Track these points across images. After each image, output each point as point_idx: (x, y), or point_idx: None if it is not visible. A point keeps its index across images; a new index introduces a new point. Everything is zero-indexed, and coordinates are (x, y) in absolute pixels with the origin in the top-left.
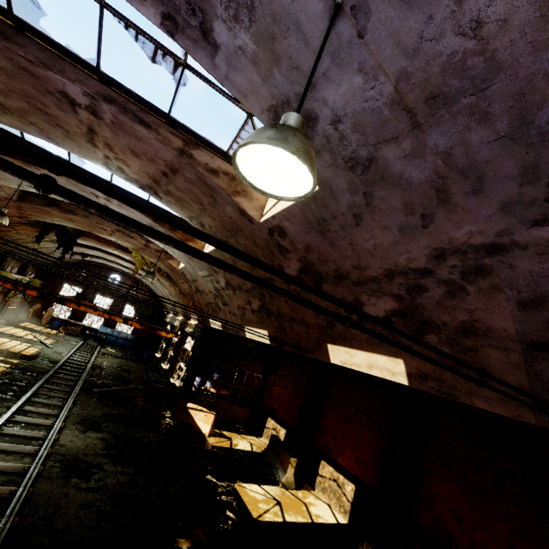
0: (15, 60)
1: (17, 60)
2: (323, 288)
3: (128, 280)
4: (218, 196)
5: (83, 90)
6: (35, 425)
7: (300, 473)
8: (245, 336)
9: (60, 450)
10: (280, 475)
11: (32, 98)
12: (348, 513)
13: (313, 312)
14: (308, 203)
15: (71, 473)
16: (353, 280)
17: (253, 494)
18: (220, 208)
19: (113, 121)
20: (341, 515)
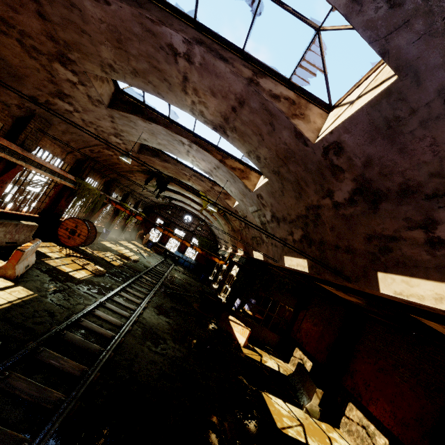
0: (144, 24)
1: (145, 23)
2: (381, 209)
3: (196, 221)
4: (276, 122)
5: (183, 38)
6: (131, 300)
7: (324, 407)
8: (284, 265)
9: (142, 321)
10: (304, 400)
11: (151, 57)
12: None
13: (363, 238)
14: (378, 103)
15: (147, 338)
16: (427, 193)
17: (278, 407)
18: (276, 136)
19: (201, 63)
20: None
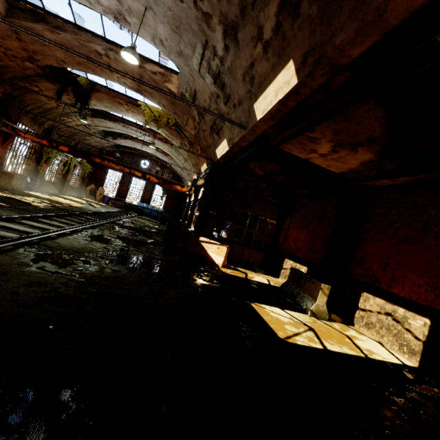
0: None
1: None
2: None
3: (155, 165)
4: None
5: None
6: (39, 228)
7: (330, 308)
8: (256, 121)
9: (50, 244)
10: (307, 303)
11: None
12: (418, 354)
13: None
14: None
15: (46, 259)
16: None
17: (275, 315)
18: None
19: None
20: (404, 355)
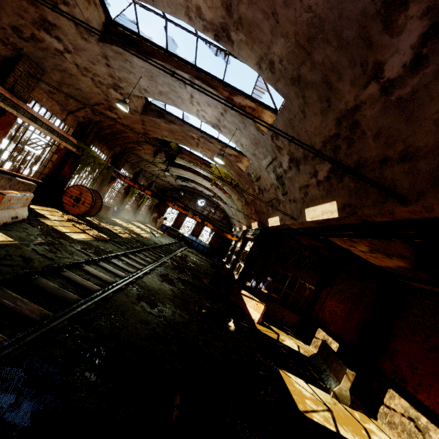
0: None
1: None
2: None
3: (209, 204)
4: None
5: None
6: (131, 265)
7: (355, 394)
8: (305, 221)
9: (141, 284)
10: (331, 383)
11: None
12: None
13: (434, 122)
14: None
15: (142, 299)
16: None
17: (299, 387)
18: None
19: None
20: None
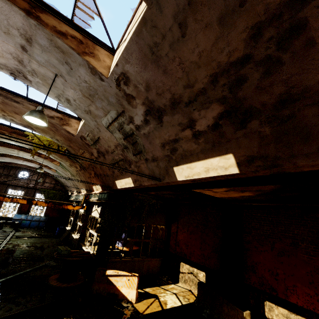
0: None
1: None
2: None
3: (35, 175)
4: None
5: None
6: None
7: None
8: (176, 180)
9: None
10: None
11: None
12: None
13: None
14: None
15: None
16: None
17: None
18: None
19: None
20: None
